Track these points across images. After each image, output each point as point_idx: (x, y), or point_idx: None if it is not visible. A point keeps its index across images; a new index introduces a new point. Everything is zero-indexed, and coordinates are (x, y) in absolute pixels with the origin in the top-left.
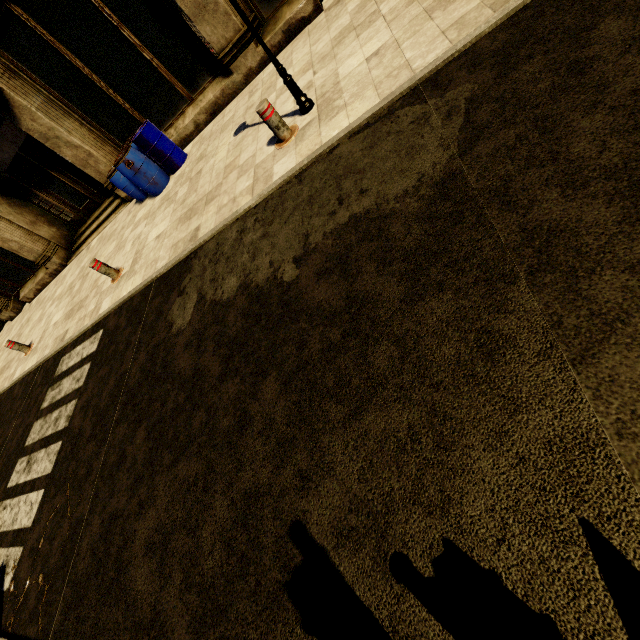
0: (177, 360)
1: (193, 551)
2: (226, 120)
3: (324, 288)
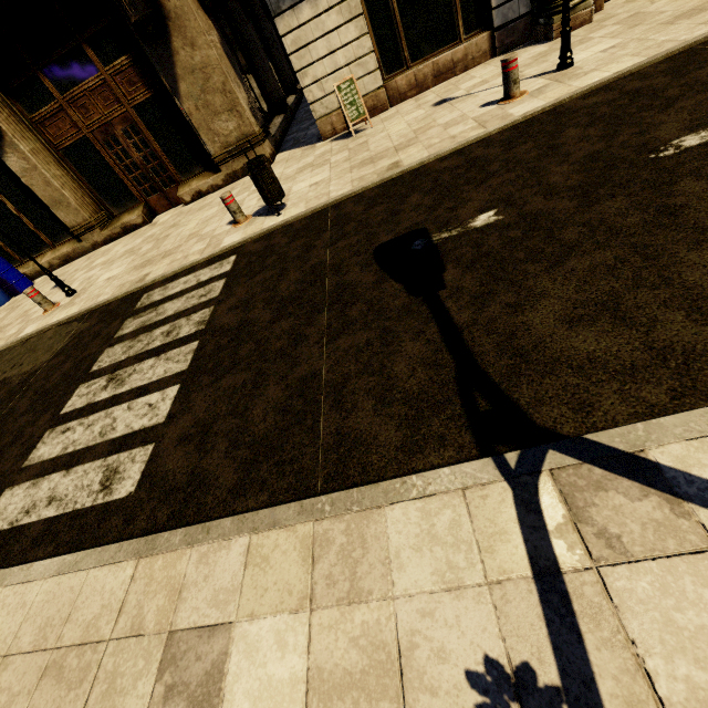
0: None
1: None
2: (65, 271)
3: None
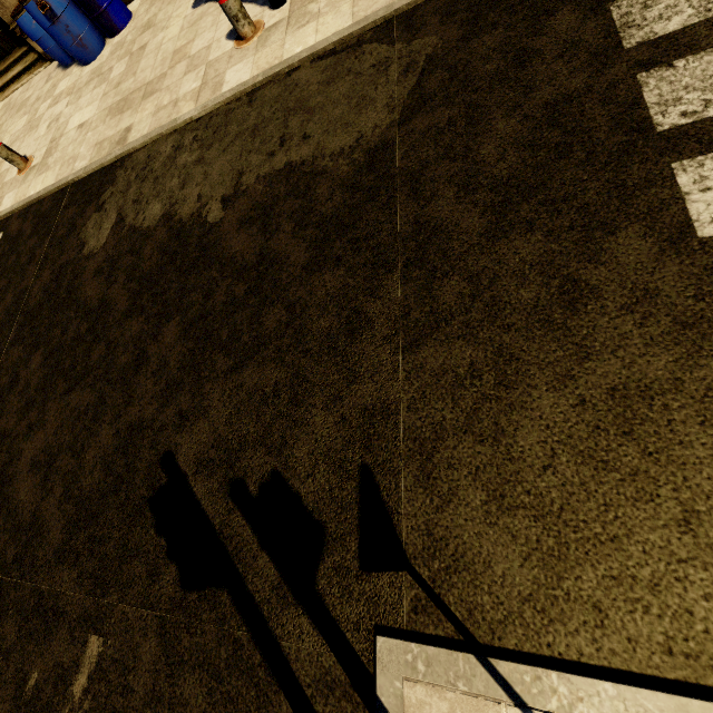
0: (84, 287)
1: (76, 470)
2: None
3: (242, 239)
